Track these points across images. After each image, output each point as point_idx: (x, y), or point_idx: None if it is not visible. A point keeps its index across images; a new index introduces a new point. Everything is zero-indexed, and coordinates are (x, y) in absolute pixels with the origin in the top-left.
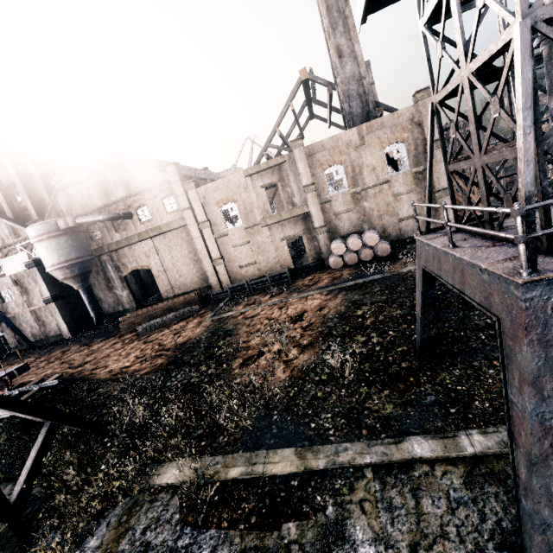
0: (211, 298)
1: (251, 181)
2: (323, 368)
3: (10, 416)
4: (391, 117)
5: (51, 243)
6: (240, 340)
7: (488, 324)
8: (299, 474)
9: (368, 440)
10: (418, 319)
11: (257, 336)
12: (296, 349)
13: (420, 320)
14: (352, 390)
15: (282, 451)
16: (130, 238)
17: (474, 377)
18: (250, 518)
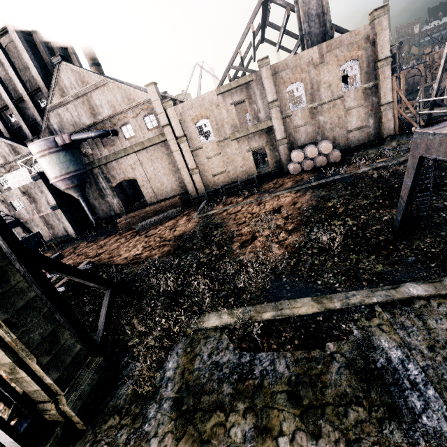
0: (190, 202)
1: (222, 99)
2: (312, 245)
3: (64, 291)
4: (349, 35)
5: (52, 158)
6: (235, 229)
7: (446, 205)
8: (321, 313)
9: (370, 288)
10: (401, 200)
11: (246, 226)
12: (284, 233)
13: (406, 200)
14: (344, 258)
15: (300, 300)
16: (117, 153)
17: (444, 242)
18: (293, 342)
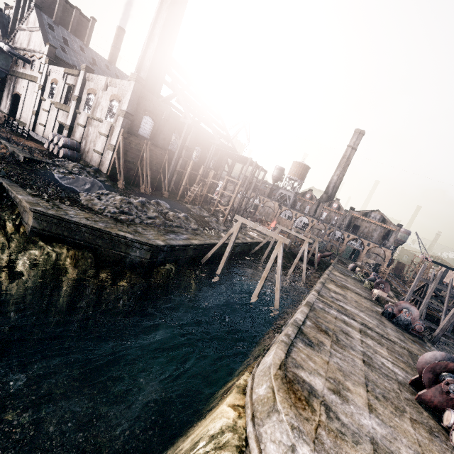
0: (15, 127)
1: (67, 78)
2: None
3: None
4: (120, 82)
5: None
6: None
7: None
8: None
9: None
10: None
11: None
12: None
13: None
14: None
15: None
16: (23, 74)
17: None
18: None
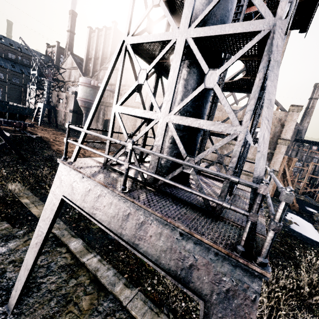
0: None
1: None
2: None
3: (9, 136)
4: None
5: (84, 88)
6: None
7: None
8: (35, 217)
9: (69, 228)
10: None
11: None
12: None
13: None
14: None
15: None
16: None
17: None
18: (3, 214)
